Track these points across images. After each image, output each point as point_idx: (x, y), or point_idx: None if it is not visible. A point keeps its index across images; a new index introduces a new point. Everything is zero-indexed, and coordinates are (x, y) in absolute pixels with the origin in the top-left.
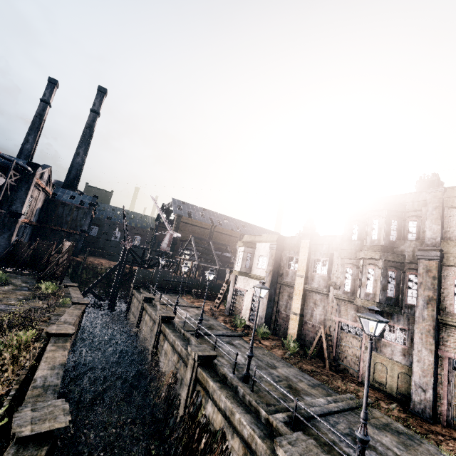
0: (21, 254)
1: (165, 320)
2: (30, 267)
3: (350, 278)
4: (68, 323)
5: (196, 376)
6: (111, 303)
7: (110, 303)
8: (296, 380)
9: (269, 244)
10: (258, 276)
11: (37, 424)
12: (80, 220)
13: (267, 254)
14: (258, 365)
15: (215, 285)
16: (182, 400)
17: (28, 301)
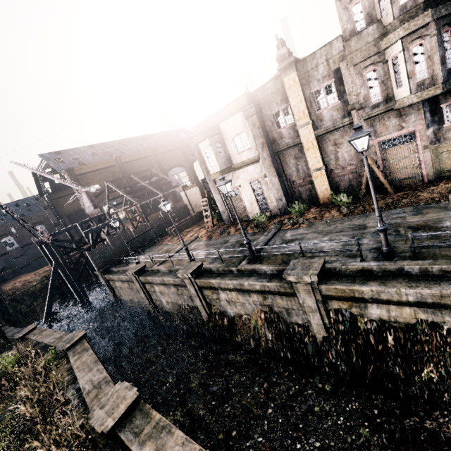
0: None
1: (196, 274)
2: None
3: (375, 84)
4: (102, 383)
5: (321, 296)
6: (88, 306)
7: (87, 306)
8: (400, 221)
9: (239, 113)
10: (247, 160)
11: None
12: None
13: (243, 127)
14: (351, 235)
15: (178, 211)
16: (315, 327)
17: None
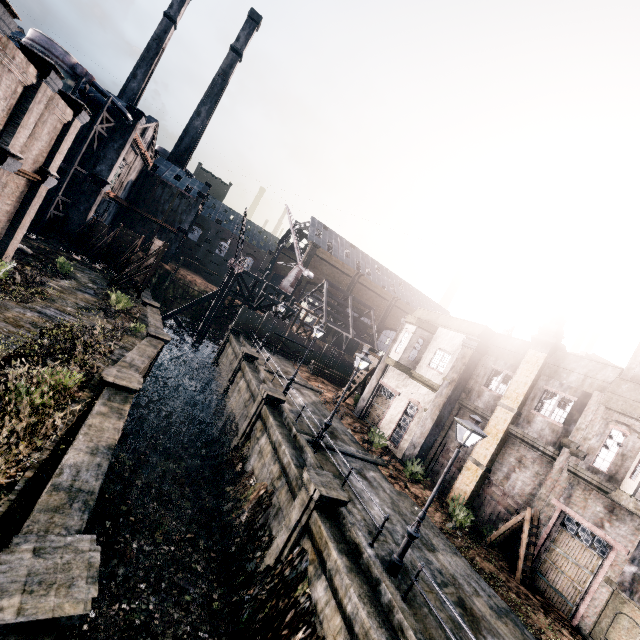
0: (96, 240)
1: (270, 401)
2: (104, 261)
3: (614, 449)
4: (135, 367)
5: (307, 522)
6: (197, 342)
7: (196, 341)
8: (469, 590)
9: (463, 335)
10: (427, 379)
11: (33, 594)
12: (181, 213)
13: (454, 350)
14: None
15: (343, 362)
16: (274, 546)
17: (89, 313)
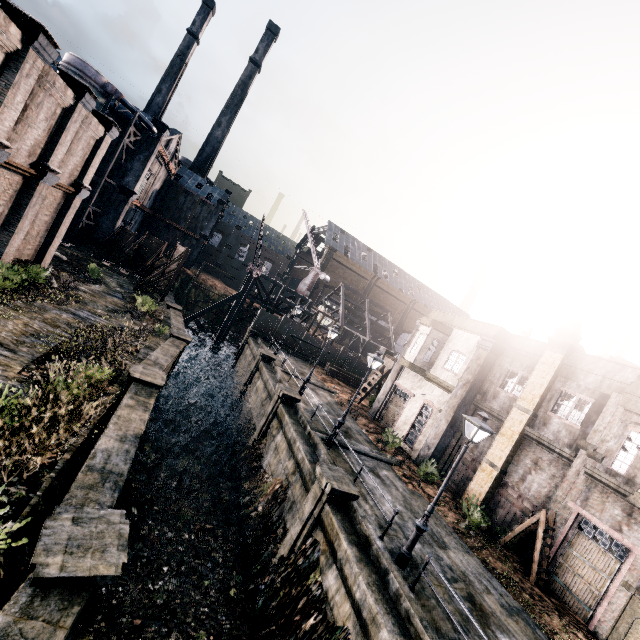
0: (123, 247)
1: (286, 400)
2: (131, 267)
3: (633, 451)
4: (159, 365)
5: (319, 515)
6: (217, 344)
7: (216, 343)
8: (479, 587)
9: (478, 337)
10: (441, 381)
11: (73, 555)
12: (202, 220)
13: (469, 352)
14: None
15: (359, 364)
16: (288, 537)
17: (117, 315)
